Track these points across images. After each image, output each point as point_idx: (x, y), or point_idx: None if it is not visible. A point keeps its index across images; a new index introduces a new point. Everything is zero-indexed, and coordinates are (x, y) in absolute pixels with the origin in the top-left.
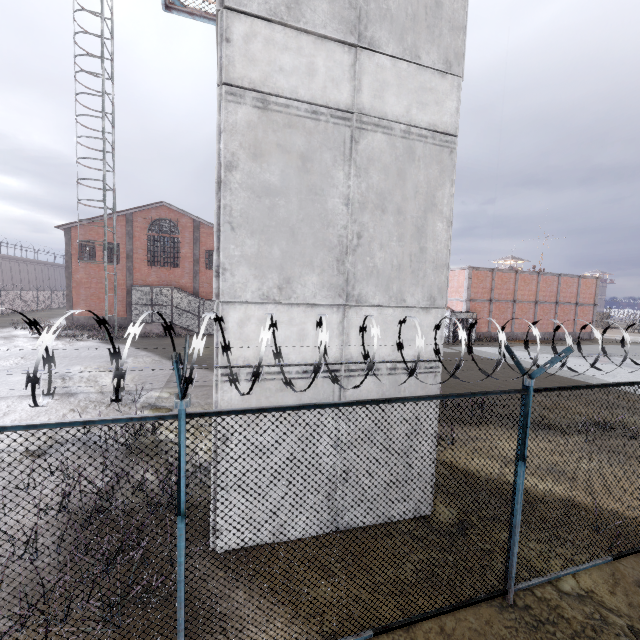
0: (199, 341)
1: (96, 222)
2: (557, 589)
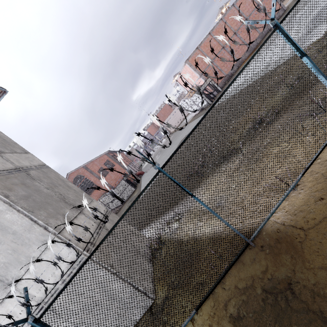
0: None
1: None
2: None
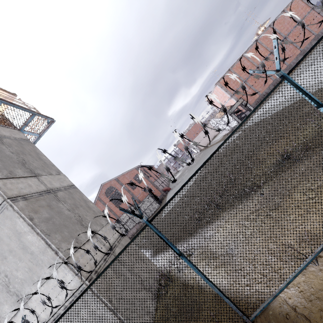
0: None
1: None
2: None
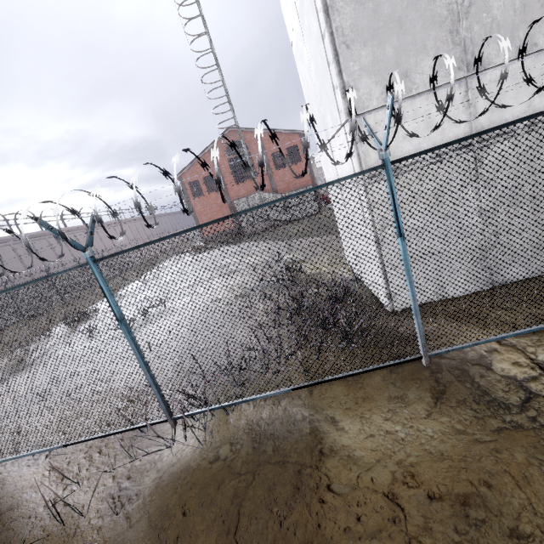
0: (399, 85)
1: (193, 165)
2: None
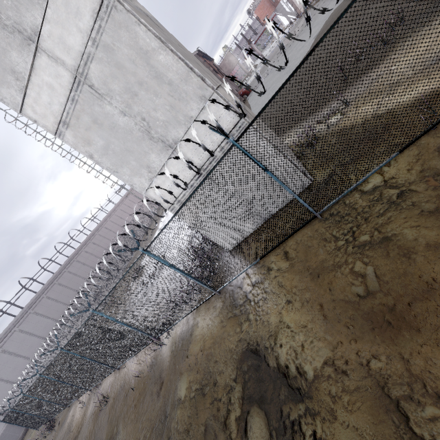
0: (119, 243)
1: None
2: (361, 193)
